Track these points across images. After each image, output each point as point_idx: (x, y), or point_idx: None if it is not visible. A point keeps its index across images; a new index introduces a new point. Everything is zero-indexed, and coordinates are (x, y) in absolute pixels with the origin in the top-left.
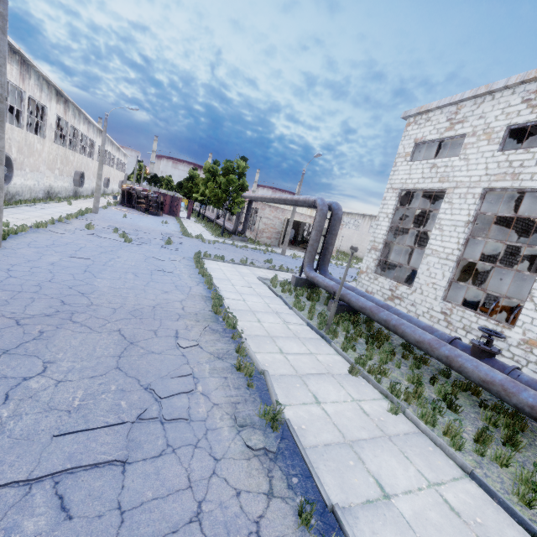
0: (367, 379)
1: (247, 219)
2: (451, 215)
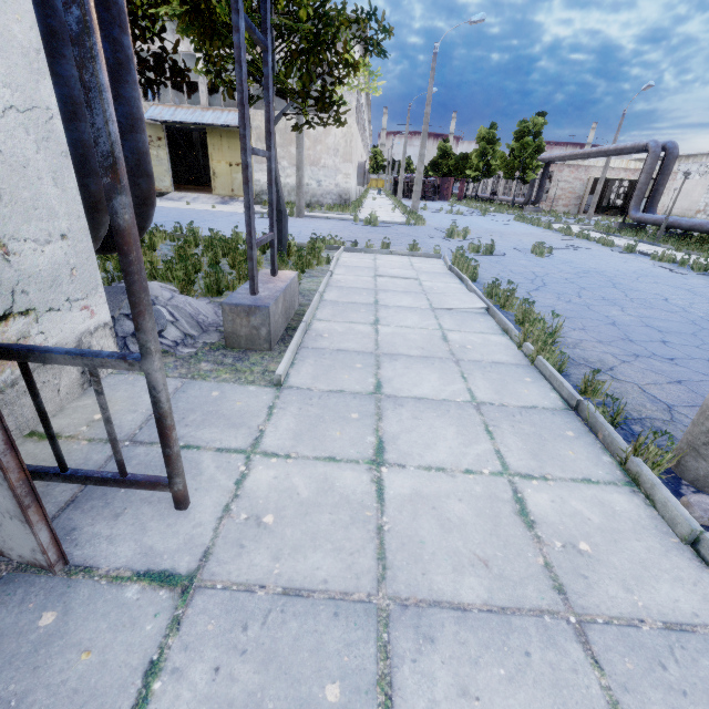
0: (689, 253)
1: (543, 186)
2: None
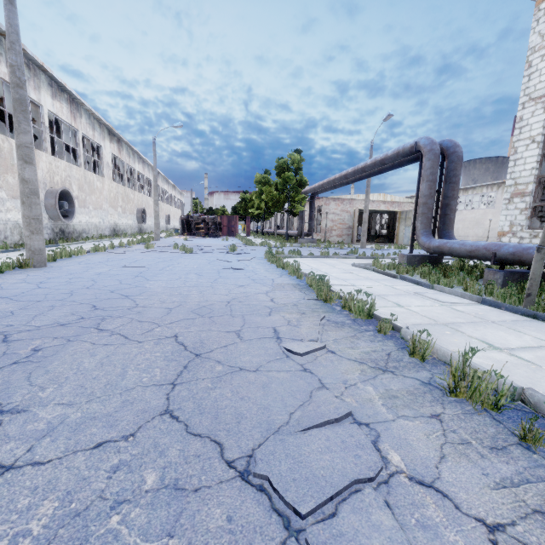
0: None
1: (312, 217)
2: None
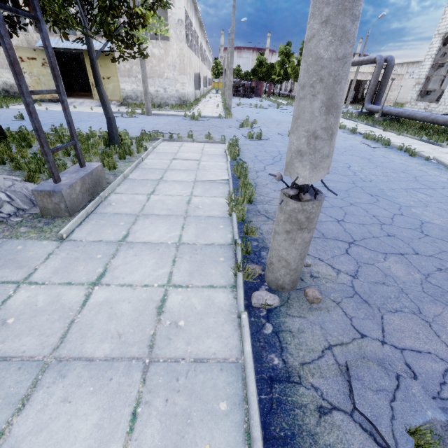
0: (391, 132)
1: None
2: None
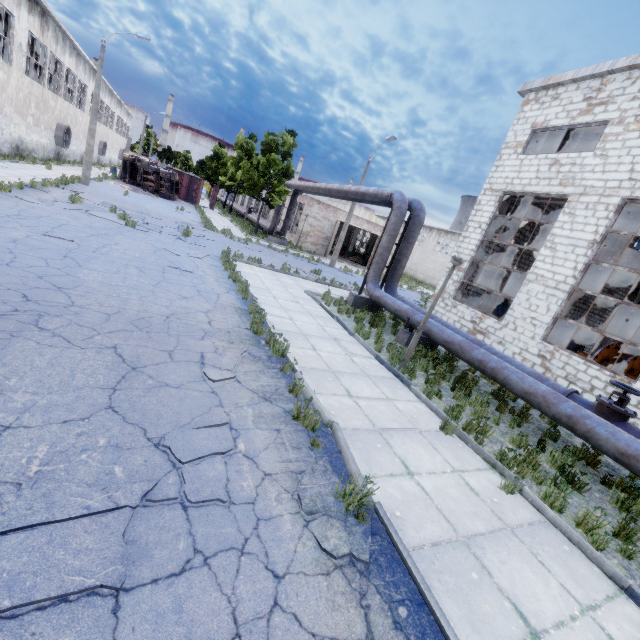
0: (465, 440)
1: (290, 216)
2: (571, 231)
